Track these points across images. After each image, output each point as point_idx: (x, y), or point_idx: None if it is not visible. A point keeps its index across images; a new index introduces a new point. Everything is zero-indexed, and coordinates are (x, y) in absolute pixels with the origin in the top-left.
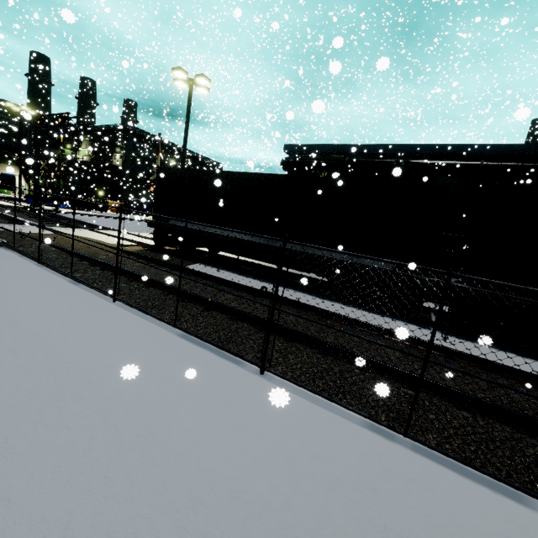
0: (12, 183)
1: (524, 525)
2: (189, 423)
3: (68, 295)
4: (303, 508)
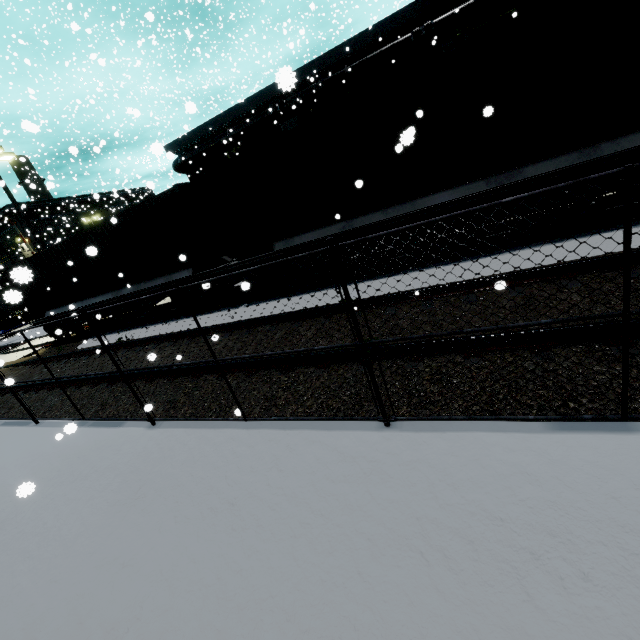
0: None
1: (102, 438)
2: None
3: None
4: None
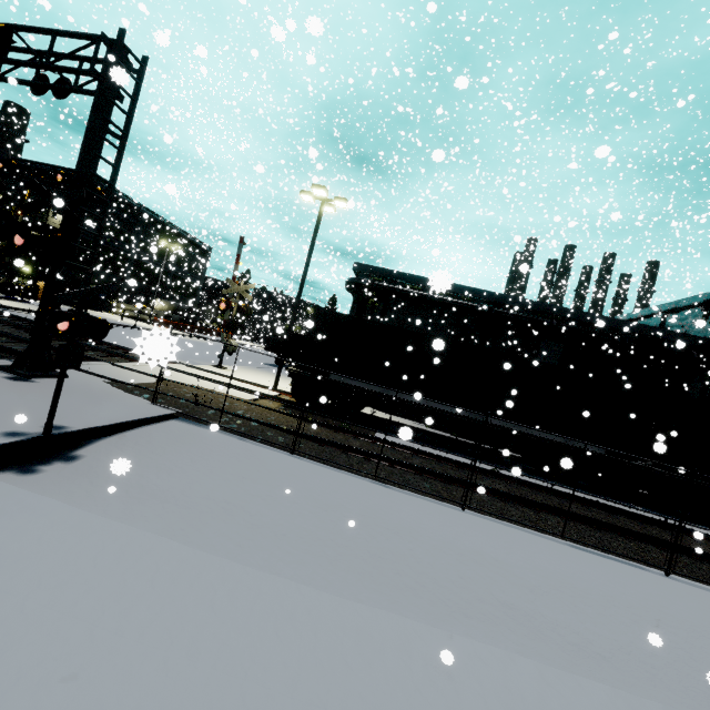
0: None
1: None
2: None
3: (424, 507)
4: None
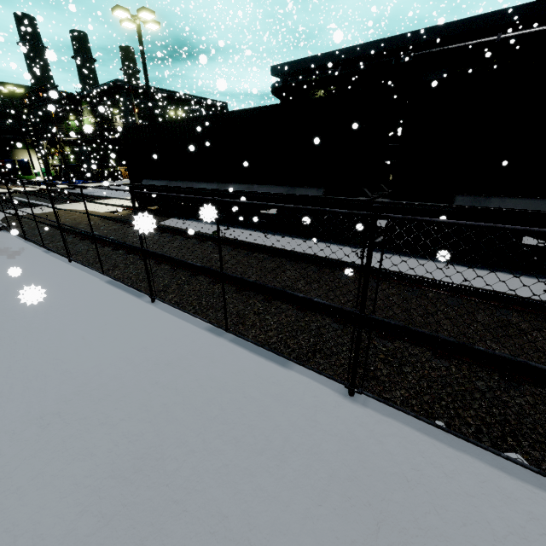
0: (28, 168)
1: (267, 377)
2: (67, 336)
3: (36, 262)
4: (107, 374)
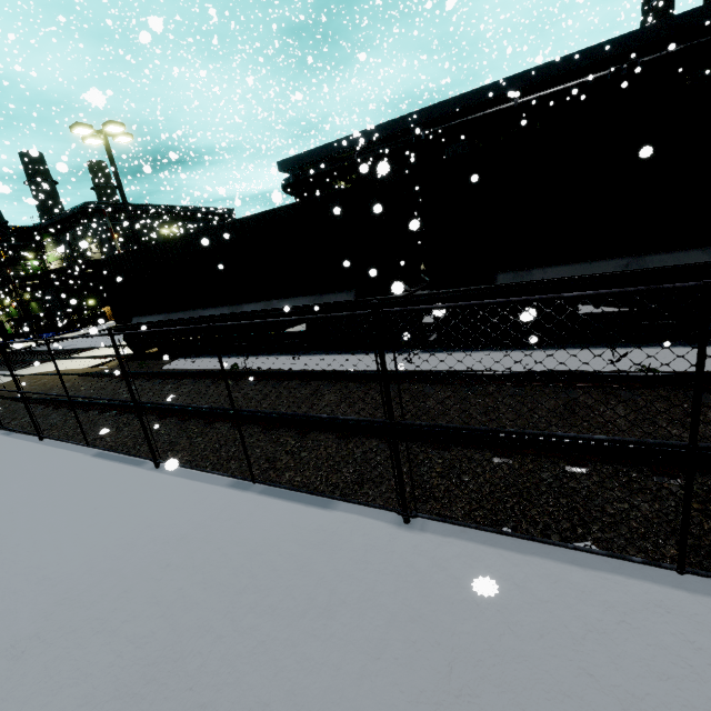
0: None
1: (307, 525)
2: (42, 534)
3: None
4: (100, 570)
